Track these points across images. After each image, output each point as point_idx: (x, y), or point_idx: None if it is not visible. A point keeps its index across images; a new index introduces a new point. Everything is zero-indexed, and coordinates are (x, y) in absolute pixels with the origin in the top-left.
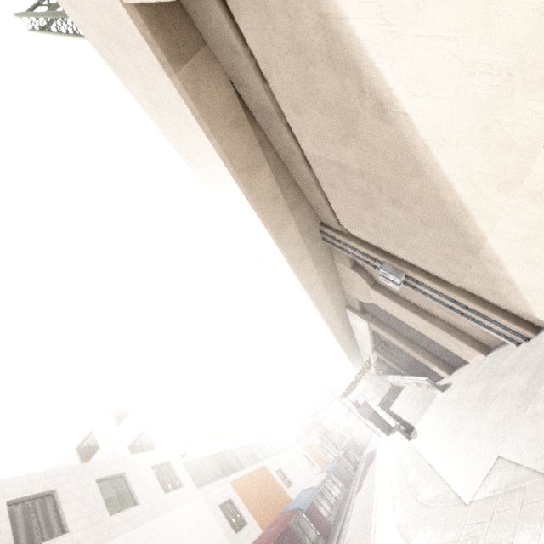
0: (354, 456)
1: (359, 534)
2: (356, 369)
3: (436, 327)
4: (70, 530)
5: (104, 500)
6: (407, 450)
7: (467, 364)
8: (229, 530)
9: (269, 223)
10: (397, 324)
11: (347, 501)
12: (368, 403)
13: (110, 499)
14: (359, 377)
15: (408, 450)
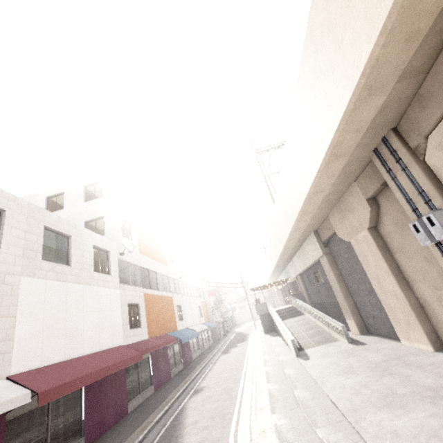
0: (227, 327)
1: (221, 392)
2: (270, 278)
3: (405, 299)
4: (1, 249)
5: (44, 245)
6: (293, 364)
7: (392, 340)
8: (126, 324)
9: (371, 73)
10: (351, 271)
11: (211, 353)
12: (269, 306)
13: (49, 248)
14: (271, 285)
15: (295, 364)
